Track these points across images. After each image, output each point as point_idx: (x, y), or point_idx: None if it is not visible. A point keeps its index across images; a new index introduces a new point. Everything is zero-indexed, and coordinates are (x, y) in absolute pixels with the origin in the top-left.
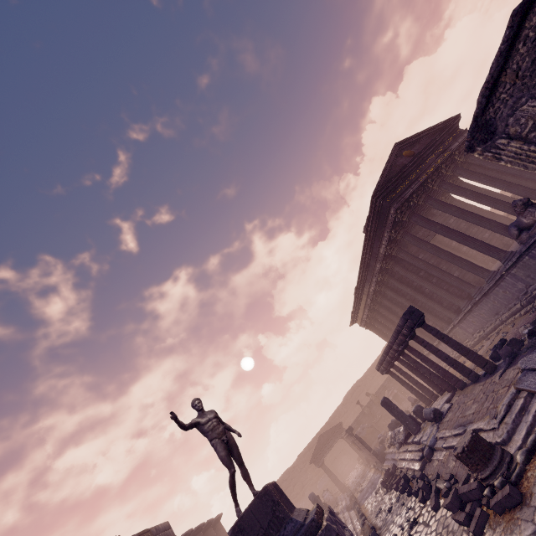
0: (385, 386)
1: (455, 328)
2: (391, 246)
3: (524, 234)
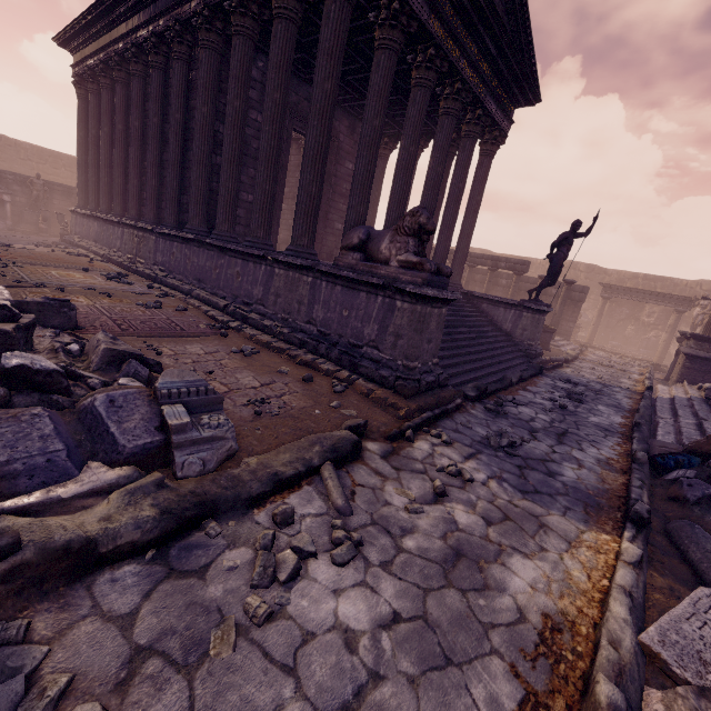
0: (2, 177)
1: (151, 235)
2: (250, 6)
3: (356, 256)
